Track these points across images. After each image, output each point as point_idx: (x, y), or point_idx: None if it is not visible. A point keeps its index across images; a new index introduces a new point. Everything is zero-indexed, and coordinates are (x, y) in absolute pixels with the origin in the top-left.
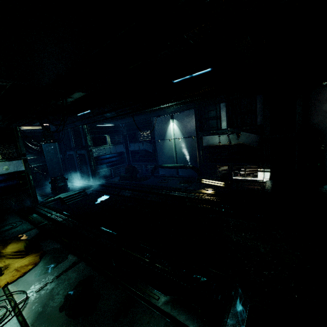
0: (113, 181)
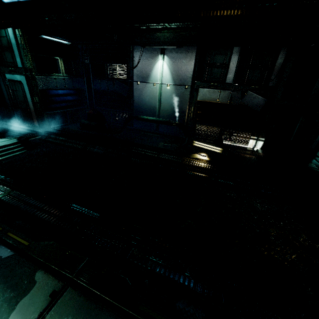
0: (72, 130)
